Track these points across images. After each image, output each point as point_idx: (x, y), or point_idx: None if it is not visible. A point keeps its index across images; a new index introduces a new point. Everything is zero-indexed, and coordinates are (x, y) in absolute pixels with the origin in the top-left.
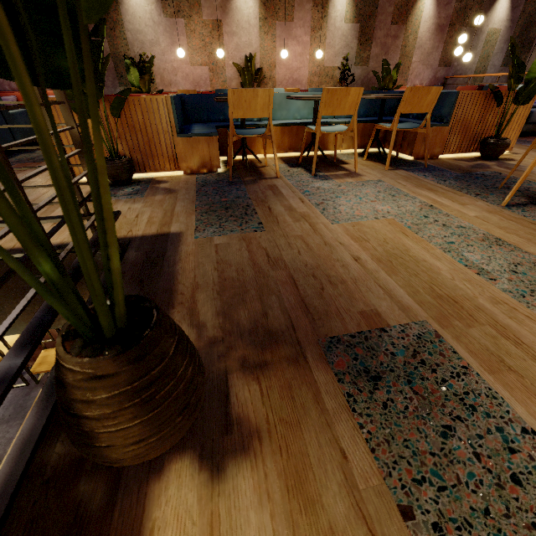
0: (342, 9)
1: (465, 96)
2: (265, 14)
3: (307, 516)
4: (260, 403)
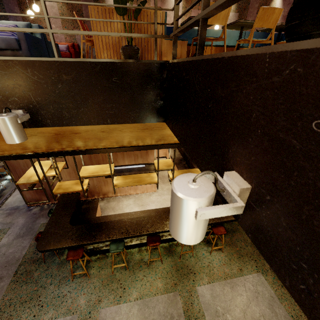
0: None
1: None
2: (185, 5)
3: None
4: None
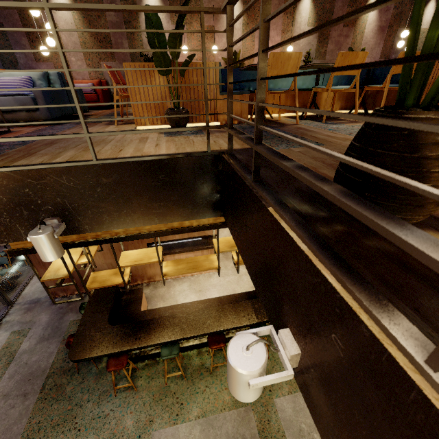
0: (305, 16)
1: (436, 63)
2: (247, 21)
3: None
4: None
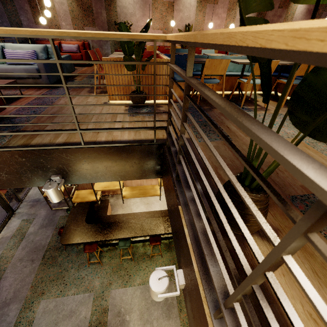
0: None
1: None
2: None
3: (312, 258)
4: (273, 219)
